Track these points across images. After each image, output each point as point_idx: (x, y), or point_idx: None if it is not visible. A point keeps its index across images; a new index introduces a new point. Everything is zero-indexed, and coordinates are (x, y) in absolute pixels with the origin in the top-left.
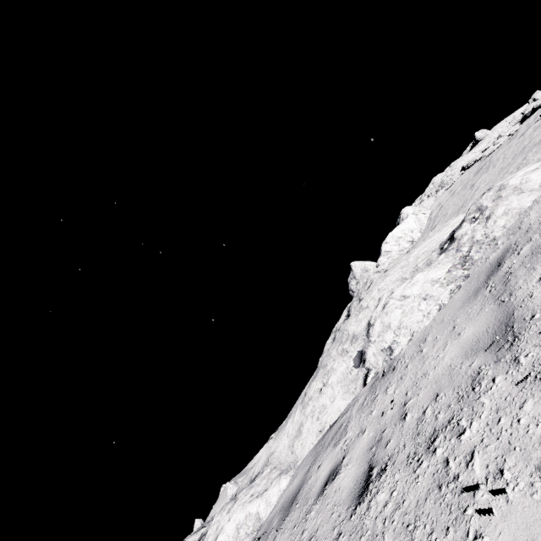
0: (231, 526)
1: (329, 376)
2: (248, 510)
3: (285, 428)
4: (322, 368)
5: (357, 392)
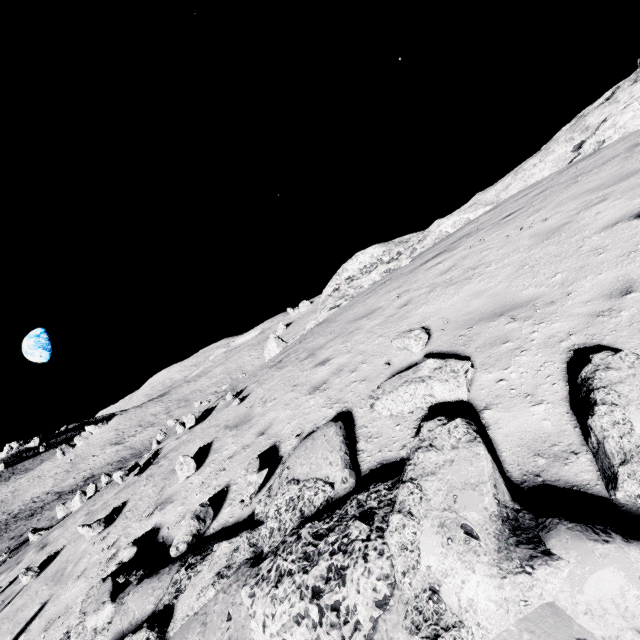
0: (450, 222)
1: (547, 156)
2: (462, 217)
3: (494, 188)
4: (544, 150)
5: (561, 168)
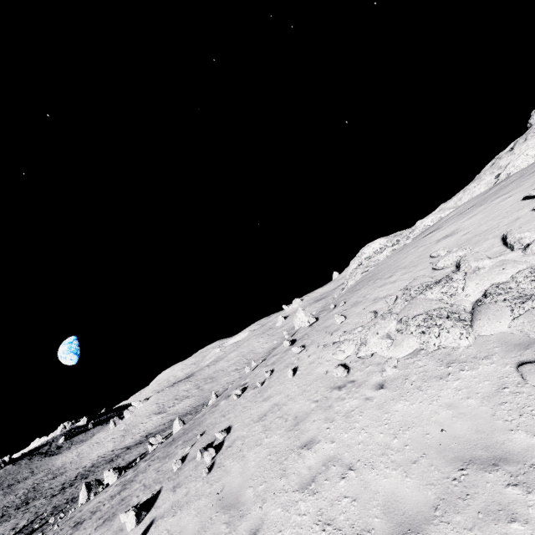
0: (429, 220)
1: (481, 182)
2: (436, 216)
3: (452, 200)
4: (479, 179)
5: (490, 187)
